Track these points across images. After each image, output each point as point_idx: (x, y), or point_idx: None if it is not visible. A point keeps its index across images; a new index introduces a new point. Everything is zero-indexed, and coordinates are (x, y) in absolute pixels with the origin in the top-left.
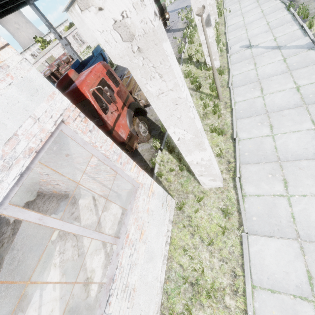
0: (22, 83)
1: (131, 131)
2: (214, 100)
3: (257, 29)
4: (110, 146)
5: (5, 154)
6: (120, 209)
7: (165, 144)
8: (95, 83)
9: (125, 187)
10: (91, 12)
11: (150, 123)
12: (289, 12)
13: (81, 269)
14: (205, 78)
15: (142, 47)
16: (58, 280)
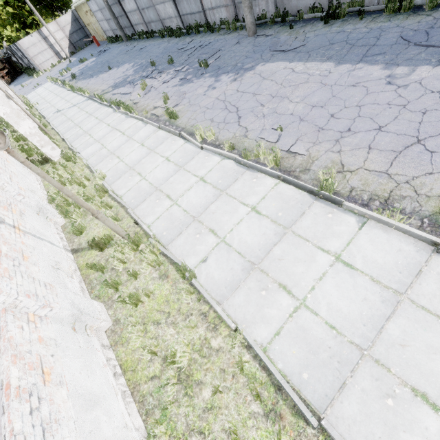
0: None
1: None
2: None
3: (61, 104)
4: None
5: None
6: None
7: None
8: None
9: None
10: None
11: None
12: (76, 93)
13: None
14: None
15: None
16: None
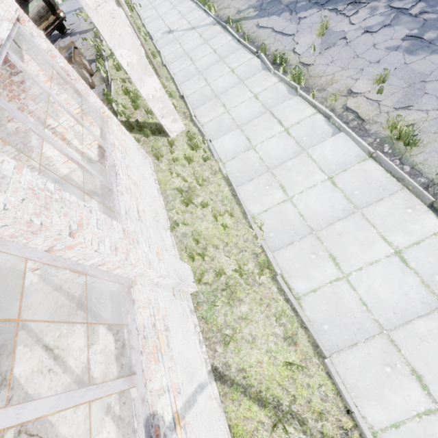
0: None
1: None
2: None
3: (172, 18)
4: (67, 64)
5: None
6: (96, 167)
7: None
8: None
9: None
10: None
11: None
12: (193, 1)
13: None
14: None
15: None
16: None
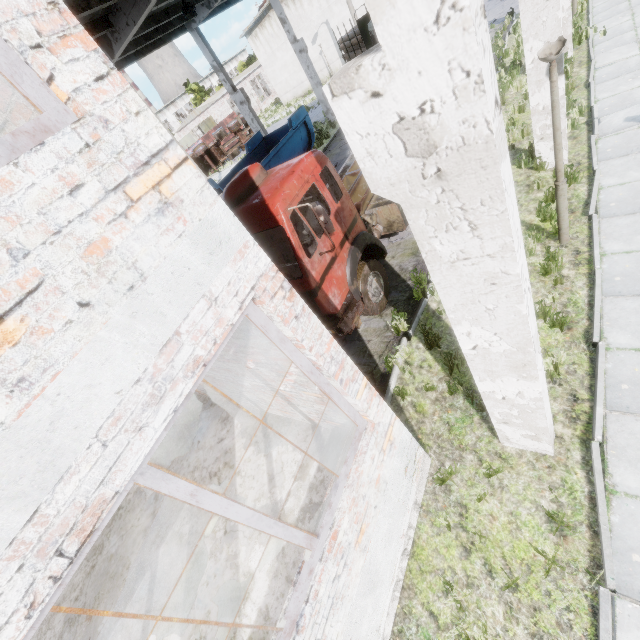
0: (199, 232)
1: (351, 292)
2: (546, 242)
3: None
4: (327, 346)
5: (156, 373)
6: (315, 459)
7: (417, 327)
8: (299, 196)
9: (334, 418)
10: (353, 99)
11: (389, 275)
12: None
13: (229, 563)
14: (528, 187)
15: (448, 170)
16: (184, 570)
